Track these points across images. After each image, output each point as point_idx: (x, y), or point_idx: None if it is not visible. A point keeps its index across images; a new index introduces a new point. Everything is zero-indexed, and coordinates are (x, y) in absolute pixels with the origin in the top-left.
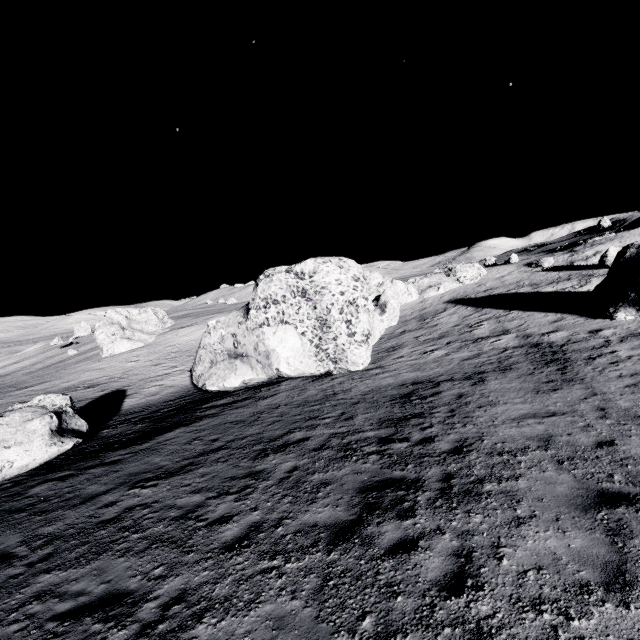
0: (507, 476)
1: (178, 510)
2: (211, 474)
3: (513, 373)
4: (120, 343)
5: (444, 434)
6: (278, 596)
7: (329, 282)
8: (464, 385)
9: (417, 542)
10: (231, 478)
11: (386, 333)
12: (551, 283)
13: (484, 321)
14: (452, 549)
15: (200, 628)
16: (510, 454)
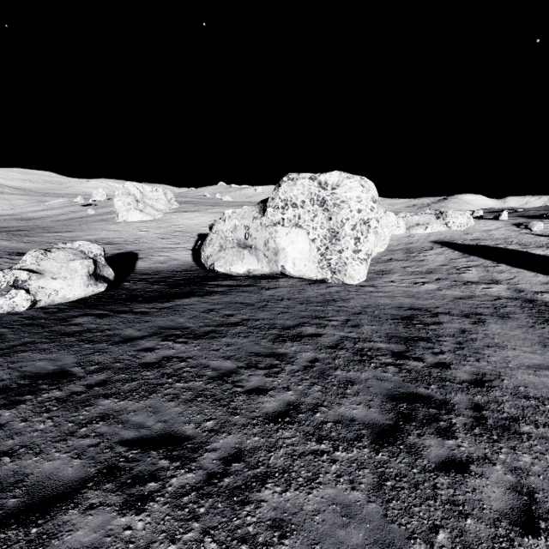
0: (542, 422)
1: (213, 371)
2: (236, 345)
3: (513, 322)
4: (133, 213)
5: (459, 364)
6: (337, 482)
7: (350, 198)
8: (464, 322)
9: (468, 465)
10: (256, 354)
11: (373, 257)
12: (541, 247)
13: (472, 267)
14: (509, 483)
15: (266, 493)
16: (537, 400)
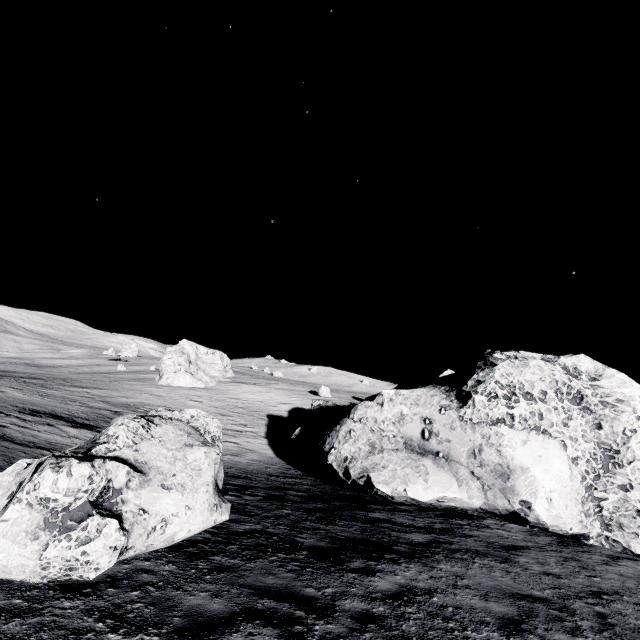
0: None
1: None
2: None
3: None
4: (182, 376)
5: None
6: None
7: (630, 396)
8: None
9: None
10: None
11: None
12: None
13: None
14: None
15: None
16: None
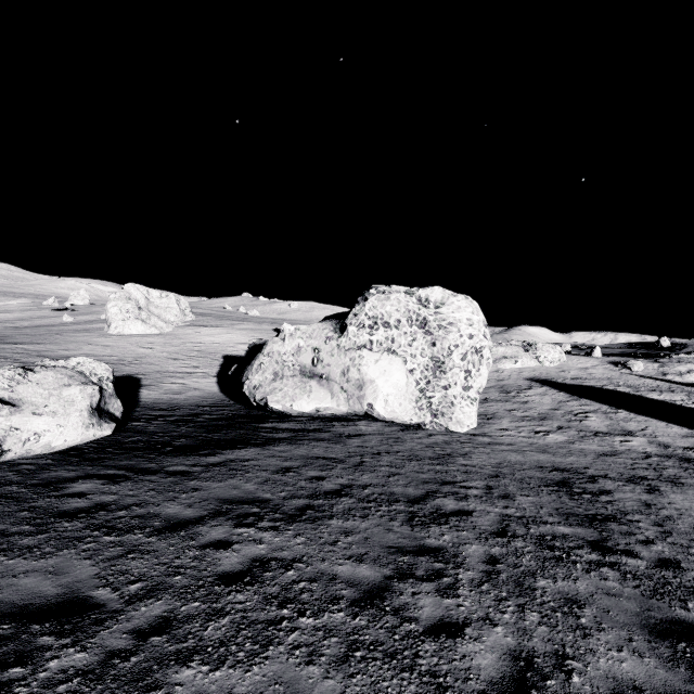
0: None
1: (350, 587)
2: (358, 533)
3: (692, 490)
4: (133, 323)
5: (688, 560)
6: None
7: (459, 319)
8: (636, 490)
9: None
10: (398, 549)
11: None
12: (653, 390)
13: (590, 413)
14: None
15: None
16: None
